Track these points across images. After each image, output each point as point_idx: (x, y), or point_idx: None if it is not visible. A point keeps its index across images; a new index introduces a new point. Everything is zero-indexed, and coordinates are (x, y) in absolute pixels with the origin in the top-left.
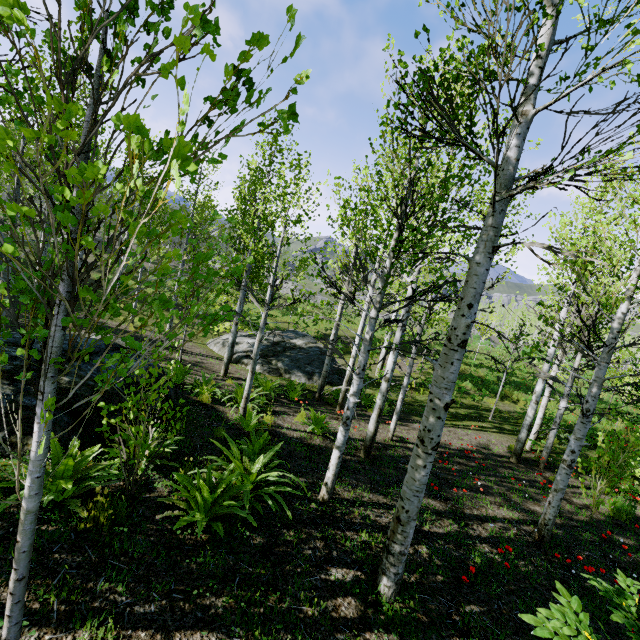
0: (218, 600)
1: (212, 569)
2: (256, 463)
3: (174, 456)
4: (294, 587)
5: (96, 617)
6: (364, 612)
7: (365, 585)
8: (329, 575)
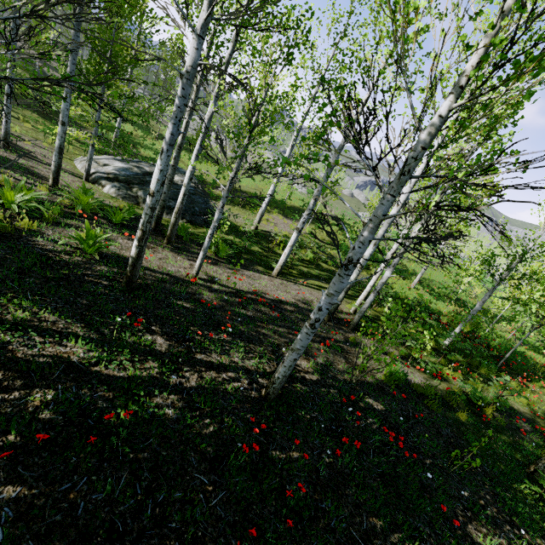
0: None
1: None
2: None
3: None
4: None
5: None
6: None
7: None
8: None
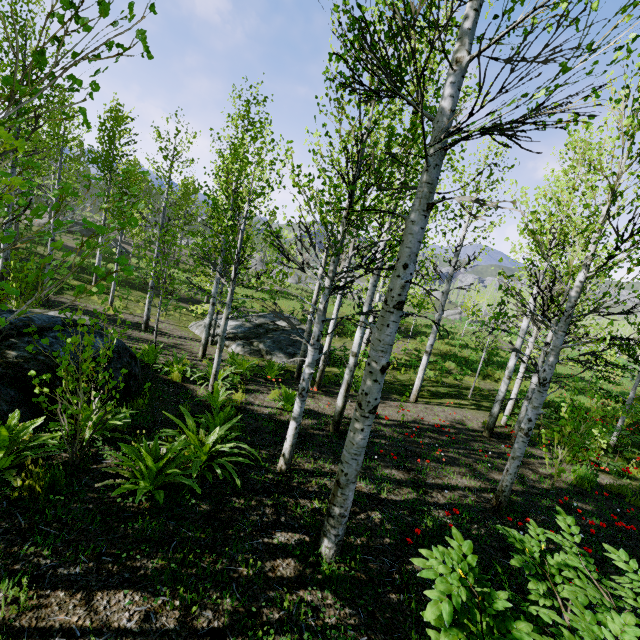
0: (150, 562)
1: (149, 534)
2: (211, 435)
3: (131, 430)
4: (233, 550)
5: (14, 579)
6: (302, 572)
7: (308, 547)
8: (273, 539)
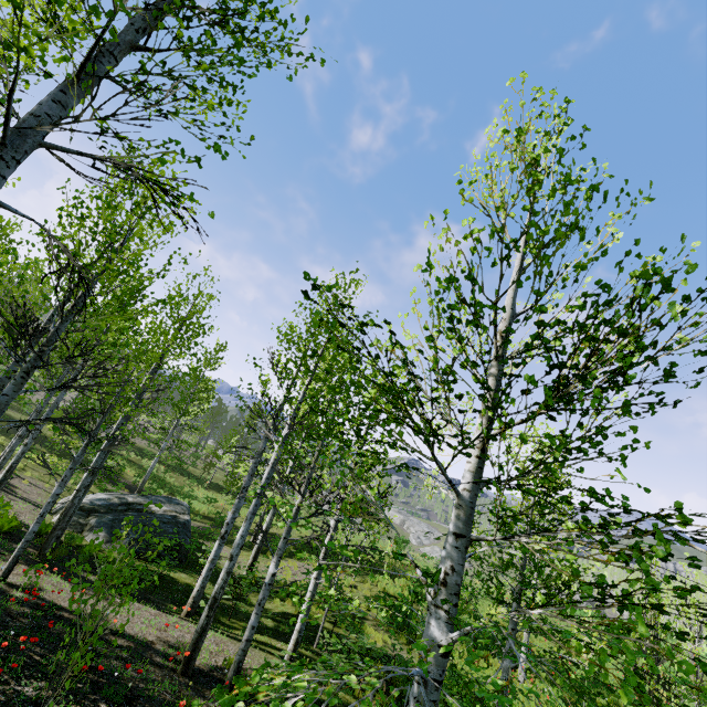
0: None
1: None
2: None
3: None
4: None
5: None
6: None
7: None
8: None
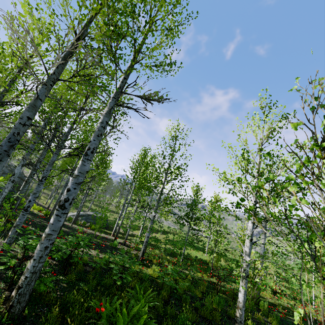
0: None
1: None
2: None
3: None
4: None
5: None
6: None
7: None
8: None
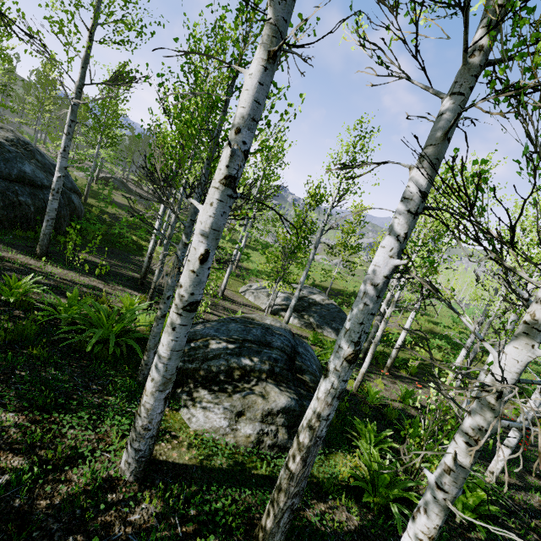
0: None
1: None
2: None
3: None
4: None
5: None
6: None
7: None
8: None
